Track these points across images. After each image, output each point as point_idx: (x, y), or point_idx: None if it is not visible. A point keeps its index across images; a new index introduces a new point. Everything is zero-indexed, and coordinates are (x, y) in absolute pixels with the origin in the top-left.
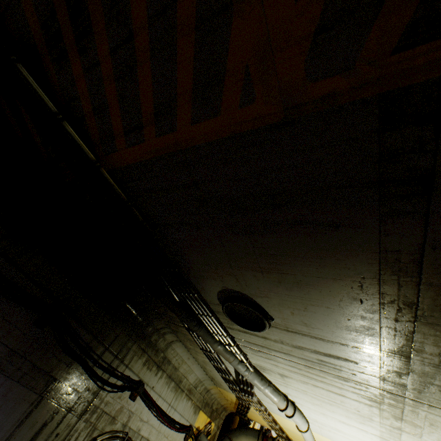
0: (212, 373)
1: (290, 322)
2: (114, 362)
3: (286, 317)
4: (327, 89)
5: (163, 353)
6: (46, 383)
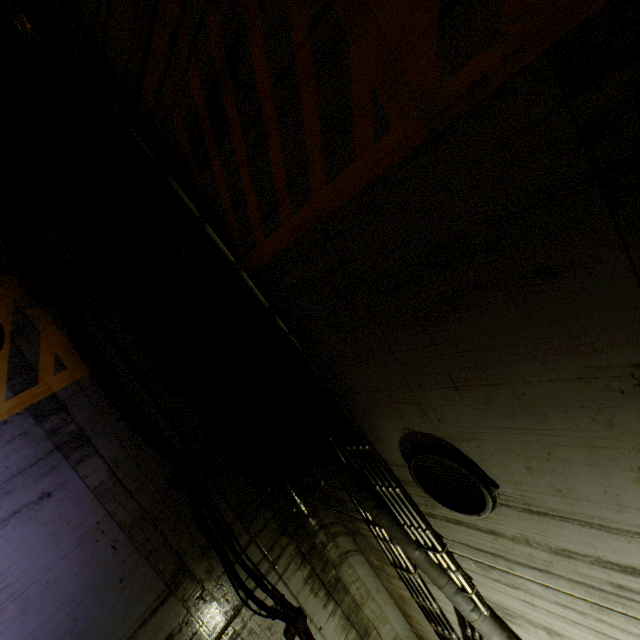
0: (421, 627)
1: (529, 489)
2: (262, 564)
3: (519, 479)
4: (473, 75)
5: (335, 569)
6: (176, 570)
